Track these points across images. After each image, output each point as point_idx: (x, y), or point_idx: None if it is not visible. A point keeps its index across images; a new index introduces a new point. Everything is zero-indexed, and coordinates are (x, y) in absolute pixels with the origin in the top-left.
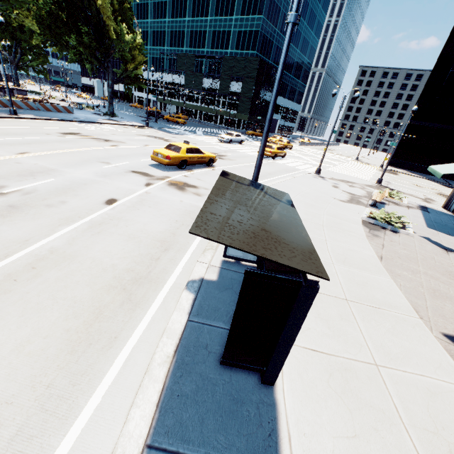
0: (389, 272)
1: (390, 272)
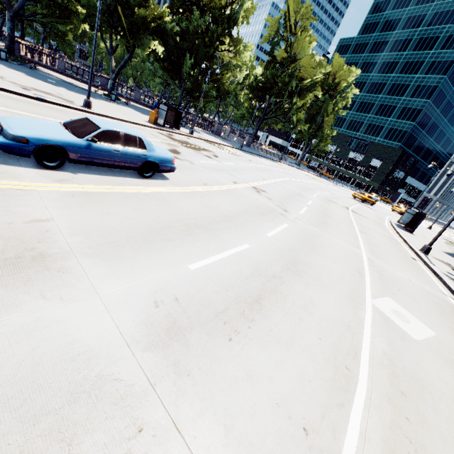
0: (446, 245)
1: (446, 246)
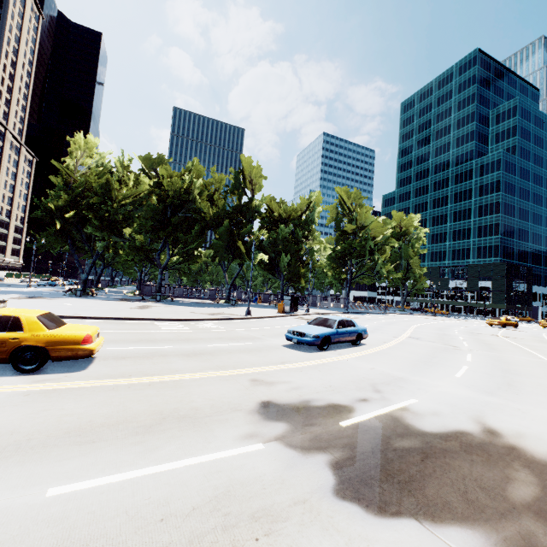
0: None
1: None
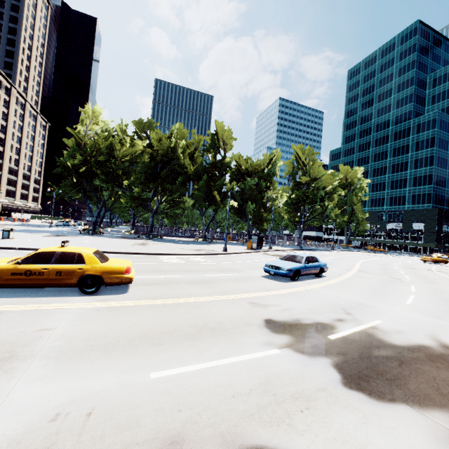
0: None
1: None
